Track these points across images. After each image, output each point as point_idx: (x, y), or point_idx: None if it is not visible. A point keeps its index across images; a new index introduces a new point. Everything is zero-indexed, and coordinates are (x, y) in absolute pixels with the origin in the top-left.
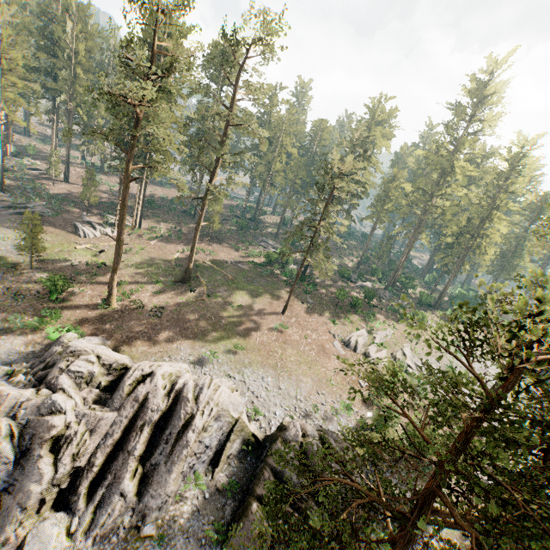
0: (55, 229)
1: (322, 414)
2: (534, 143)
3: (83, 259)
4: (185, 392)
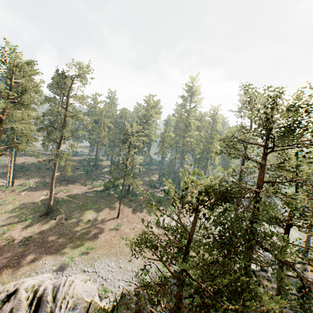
0: None
1: (150, 275)
2: (218, 109)
3: None
4: (45, 296)
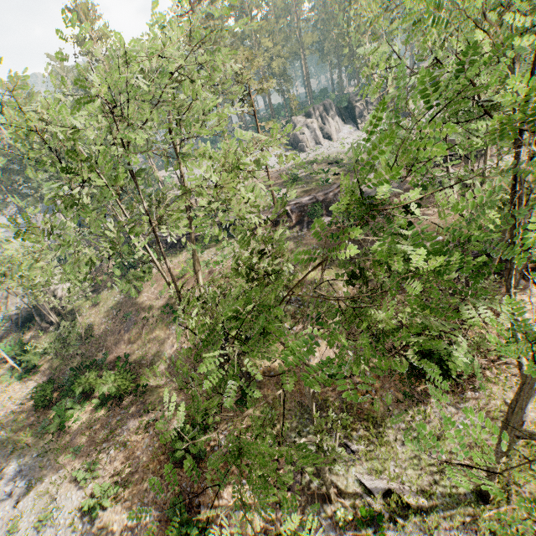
0: None
1: None
2: None
3: None
4: None
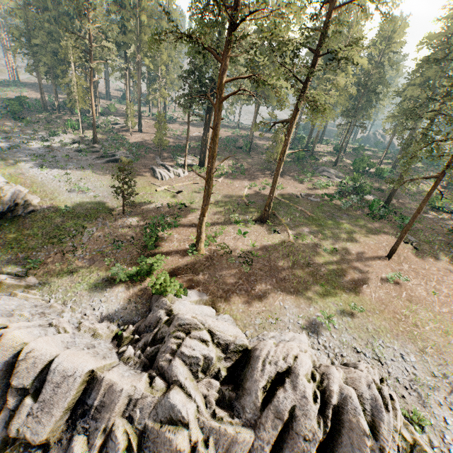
0: (137, 174)
1: None
2: None
3: (164, 201)
4: (351, 413)
